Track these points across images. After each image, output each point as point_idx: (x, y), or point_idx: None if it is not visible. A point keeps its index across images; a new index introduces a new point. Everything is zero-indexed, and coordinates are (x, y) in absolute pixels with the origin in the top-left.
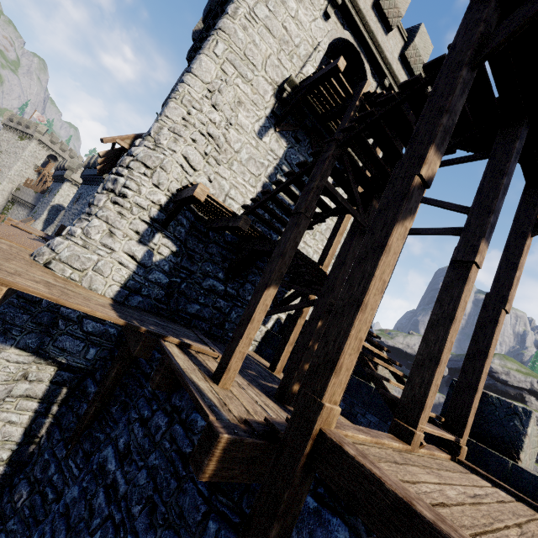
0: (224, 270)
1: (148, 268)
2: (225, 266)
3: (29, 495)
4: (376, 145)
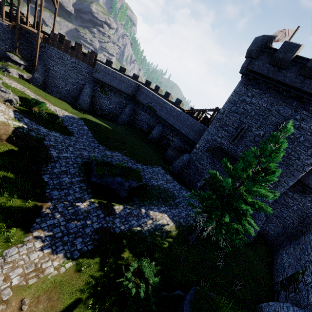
0: None
1: None
2: None
3: None
4: None
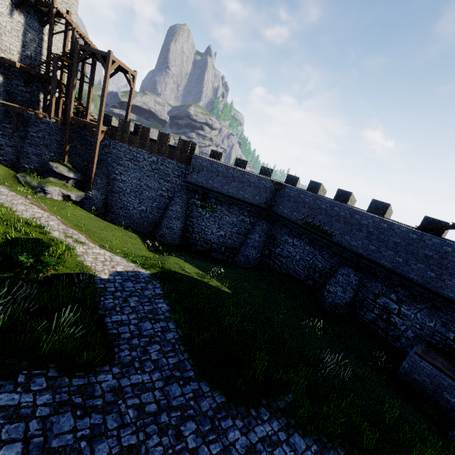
0: (23, 82)
1: (0, 86)
2: (23, 80)
3: (11, 149)
4: (67, 25)
